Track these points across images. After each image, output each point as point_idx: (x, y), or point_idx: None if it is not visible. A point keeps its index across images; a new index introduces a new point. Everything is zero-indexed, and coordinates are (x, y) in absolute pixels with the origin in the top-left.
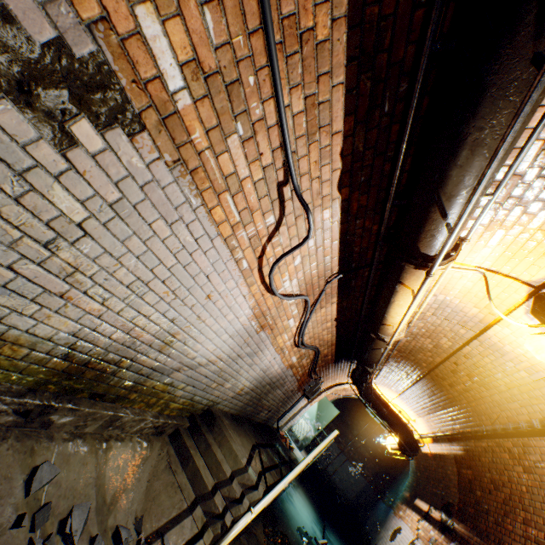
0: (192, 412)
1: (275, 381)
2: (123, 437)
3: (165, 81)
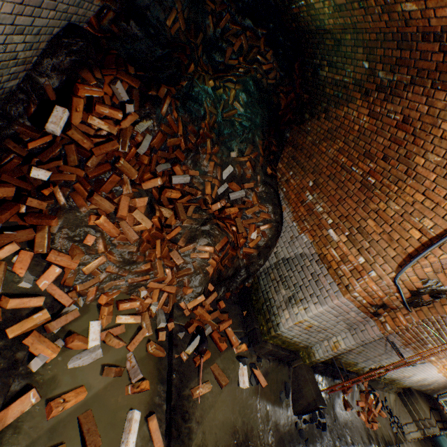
0: (403, 387)
1: (440, 382)
2: (389, 392)
3: (431, 359)
